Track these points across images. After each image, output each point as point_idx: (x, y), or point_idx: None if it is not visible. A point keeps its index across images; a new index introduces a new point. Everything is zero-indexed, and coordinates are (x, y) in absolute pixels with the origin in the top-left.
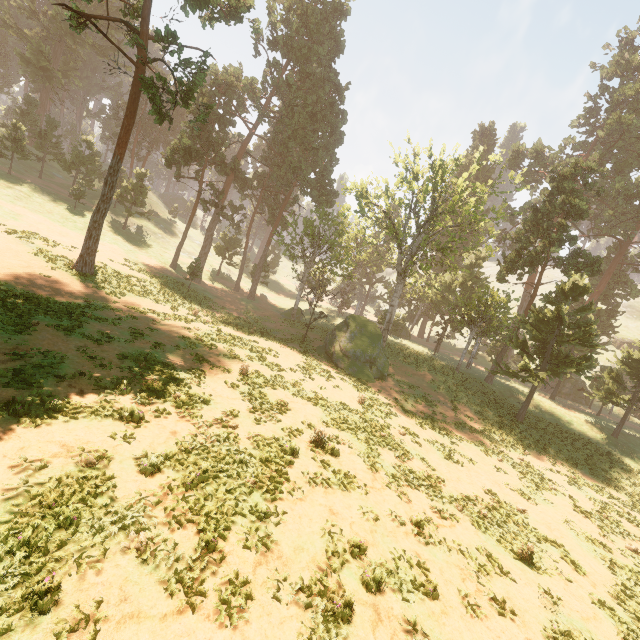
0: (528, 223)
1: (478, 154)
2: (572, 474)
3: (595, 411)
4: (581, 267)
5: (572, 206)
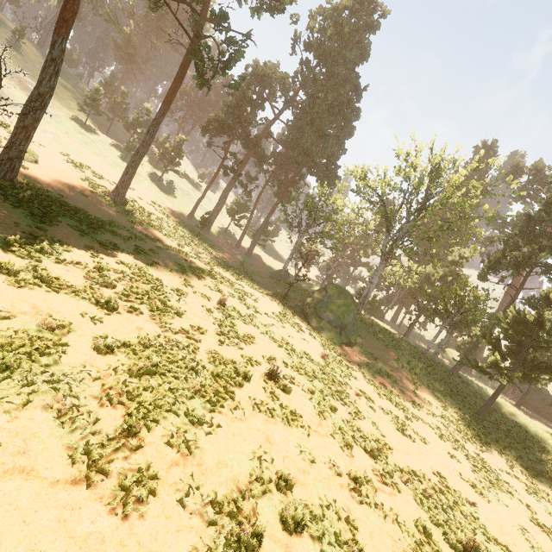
0: (519, 228)
1: (478, 157)
2: (531, 484)
3: None
4: None
5: None
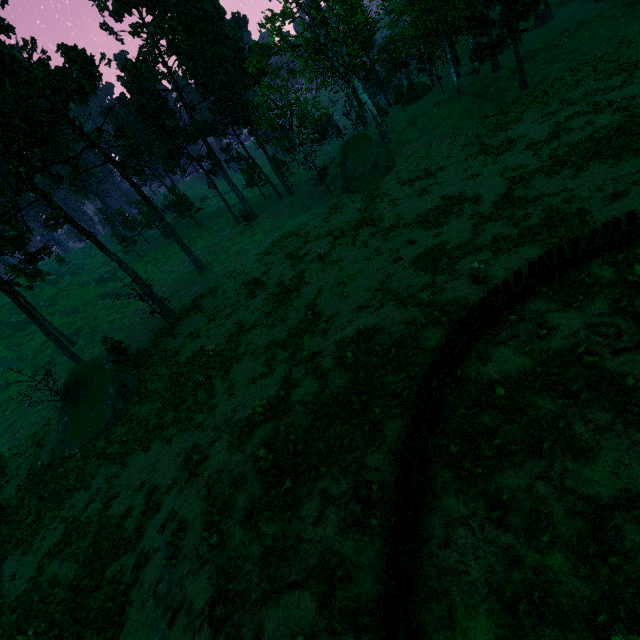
0: None
1: None
2: (561, 105)
3: None
4: None
5: None
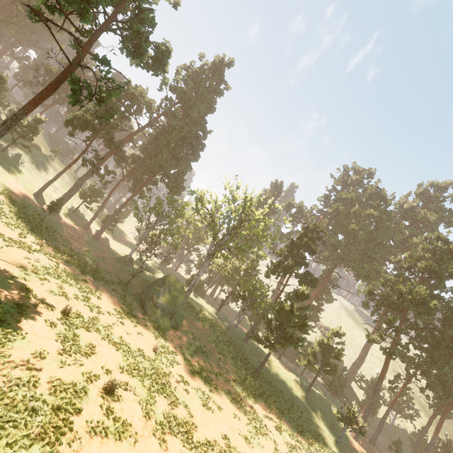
0: (287, 247)
1: (270, 200)
2: (279, 421)
3: (300, 371)
4: (308, 281)
5: (310, 246)
